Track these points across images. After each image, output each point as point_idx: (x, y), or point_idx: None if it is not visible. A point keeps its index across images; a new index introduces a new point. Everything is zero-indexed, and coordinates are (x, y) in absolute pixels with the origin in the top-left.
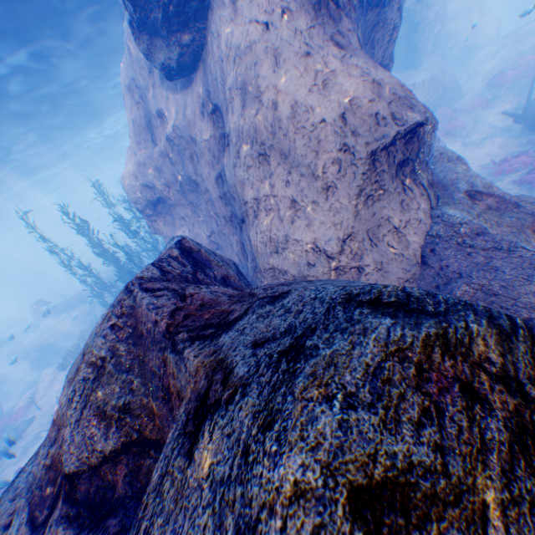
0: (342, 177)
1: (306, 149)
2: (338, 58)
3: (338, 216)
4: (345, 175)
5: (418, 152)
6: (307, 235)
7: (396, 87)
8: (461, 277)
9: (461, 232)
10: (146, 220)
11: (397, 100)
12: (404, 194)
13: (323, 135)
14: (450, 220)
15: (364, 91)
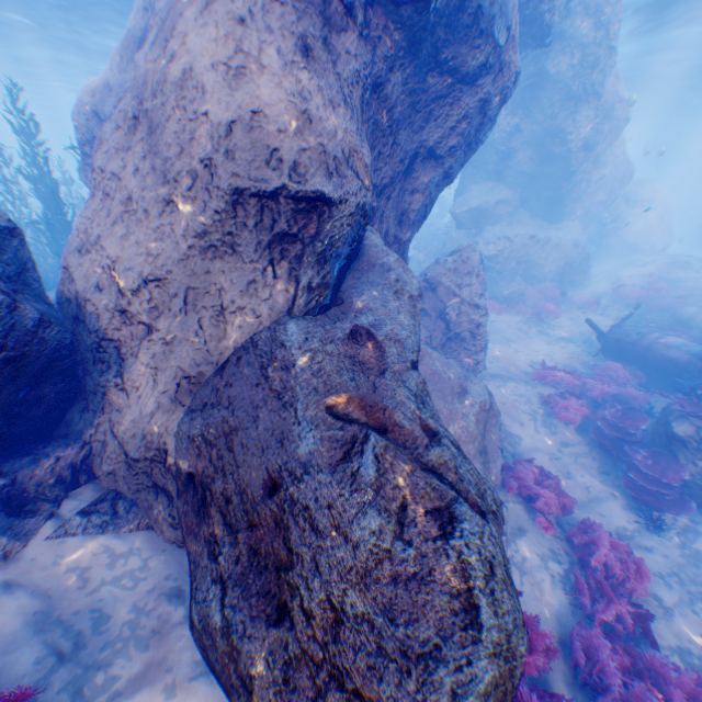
0: (192, 200)
1: (176, 138)
2: (285, 58)
3: (161, 245)
4: (196, 199)
5: (317, 236)
6: (115, 248)
7: (341, 143)
8: (229, 408)
9: (274, 355)
10: (83, 160)
11: (321, 154)
12: (263, 273)
13: (200, 132)
14: (280, 334)
15: (283, 113)
